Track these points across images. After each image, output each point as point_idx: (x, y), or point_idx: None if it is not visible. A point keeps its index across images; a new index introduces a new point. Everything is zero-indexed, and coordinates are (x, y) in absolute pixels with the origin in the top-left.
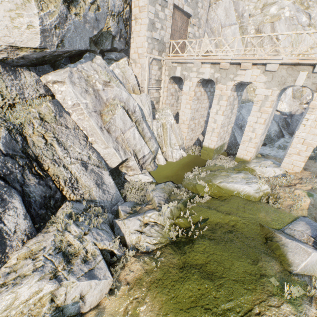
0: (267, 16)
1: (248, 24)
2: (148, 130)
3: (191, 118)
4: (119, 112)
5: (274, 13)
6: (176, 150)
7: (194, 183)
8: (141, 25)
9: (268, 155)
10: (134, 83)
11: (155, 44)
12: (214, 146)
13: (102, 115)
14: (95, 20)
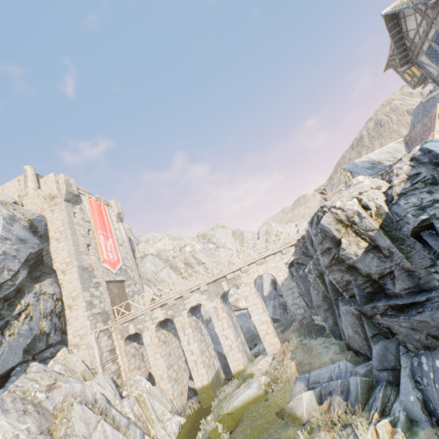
0: (186, 253)
1: (176, 262)
2: (121, 415)
3: (168, 366)
4: (77, 411)
5: (190, 249)
6: (169, 420)
7: (207, 435)
8: (79, 309)
9: (259, 351)
10: (83, 369)
11: (98, 317)
12: (208, 379)
13: (53, 431)
14: (29, 329)
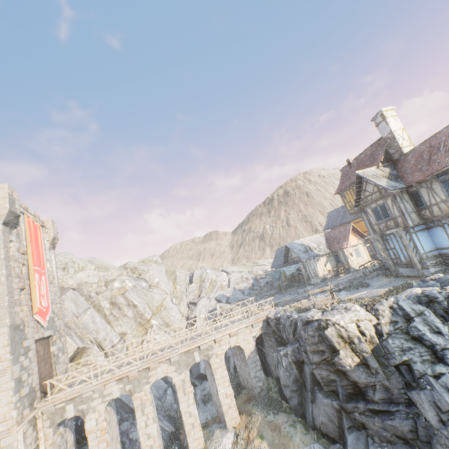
0: (114, 289)
1: (100, 300)
2: None
3: None
4: None
5: (119, 286)
6: None
7: None
8: (0, 392)
9: (208, 421)
10: None
11: (25, 400)
12: None
13: None
14: None
